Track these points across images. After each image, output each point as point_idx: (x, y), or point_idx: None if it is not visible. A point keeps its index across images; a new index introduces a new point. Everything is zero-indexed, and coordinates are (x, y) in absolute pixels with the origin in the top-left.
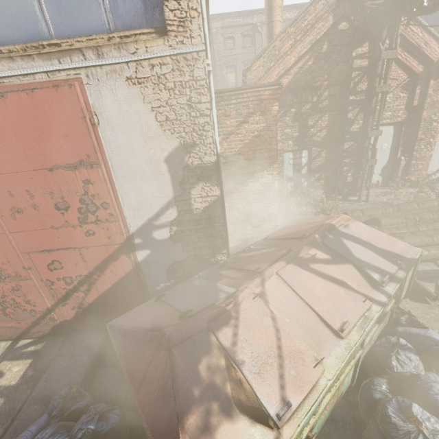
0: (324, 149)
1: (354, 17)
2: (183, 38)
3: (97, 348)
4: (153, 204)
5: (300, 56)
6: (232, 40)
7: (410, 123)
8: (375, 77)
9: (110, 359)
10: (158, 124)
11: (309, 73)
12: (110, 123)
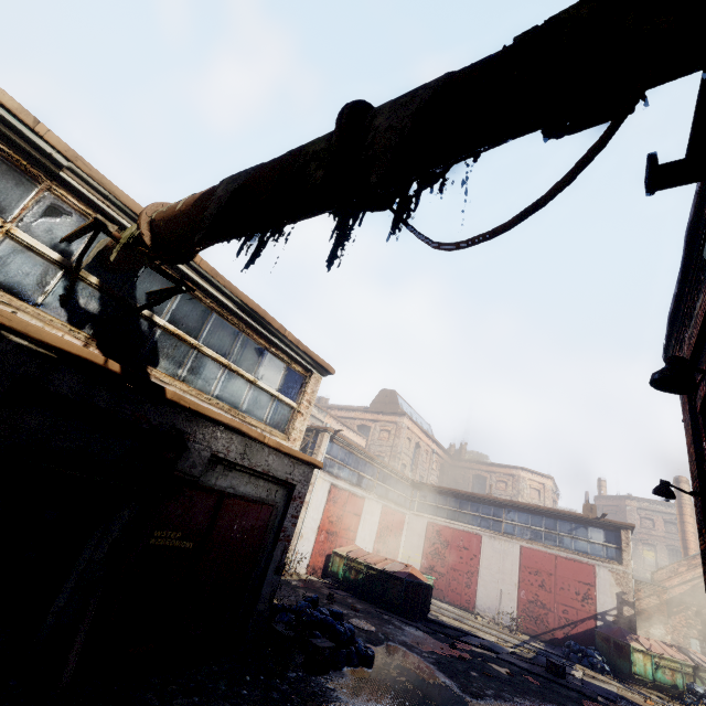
0: None
1: None
2: (626, 567)
3: None
4: (608, 605)
5: (693, 577)
6: (650, 521)
7: None
8: None
9: None
10: (615, 583)
11: (703, 589)
12: (600, 577)
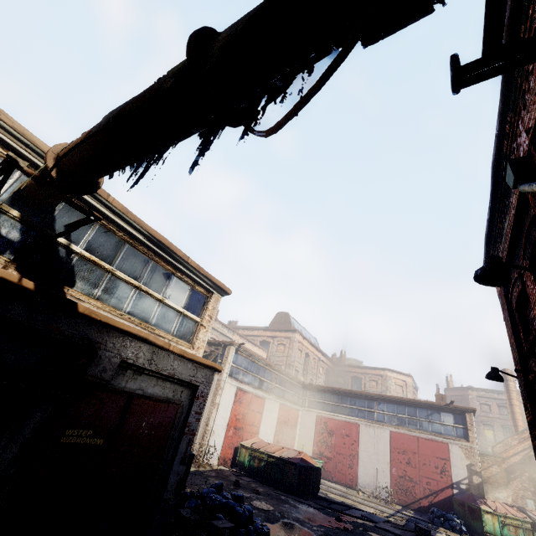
0: None
1: None
2: (472, 443)
3: None
4: (461, 476)
5: (524, 448)
6: (487, 406)
7: None
8: None
9: None
10: (465, 457)
11: (532, 458)
12: (453, 453)
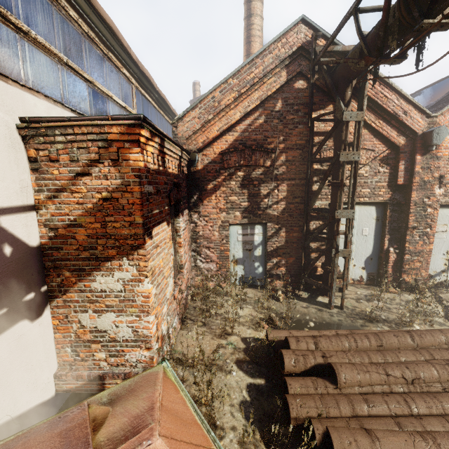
0: (284, 227)
1: (310, 74)
2: None
3: None
4: None
5: (247, 112)
6: None
7: (397, 205)
8: (341, 144)
9: None
10: None
11: (259, 132)
12: None
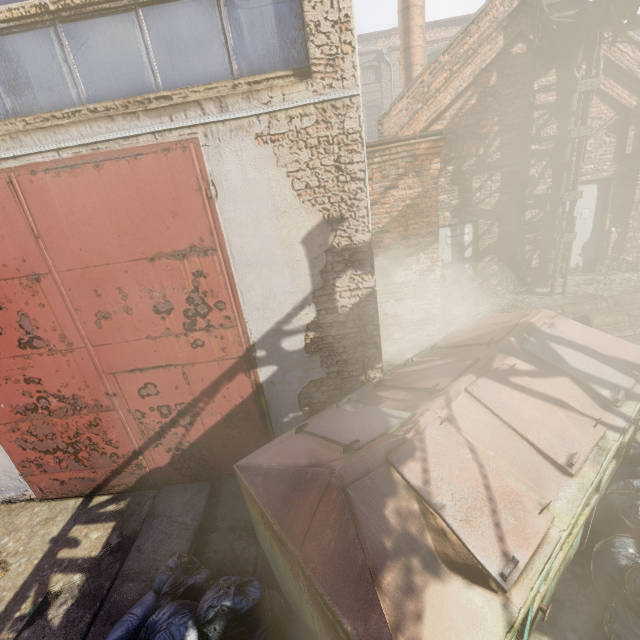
0: (497, 222)
1: (534, 36)
2: (332, 81)
3: (203, 506)
4: (284, 301)
5: (458, 93)
6: None
7: (622, 179)
8: (568, 117)
9: (224, 519)
10: (294, 194)
11: (471, 116)
12: (232, 194)
